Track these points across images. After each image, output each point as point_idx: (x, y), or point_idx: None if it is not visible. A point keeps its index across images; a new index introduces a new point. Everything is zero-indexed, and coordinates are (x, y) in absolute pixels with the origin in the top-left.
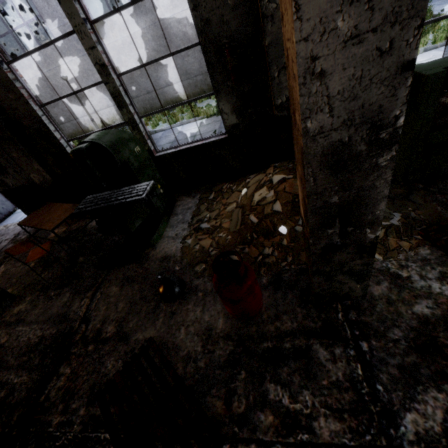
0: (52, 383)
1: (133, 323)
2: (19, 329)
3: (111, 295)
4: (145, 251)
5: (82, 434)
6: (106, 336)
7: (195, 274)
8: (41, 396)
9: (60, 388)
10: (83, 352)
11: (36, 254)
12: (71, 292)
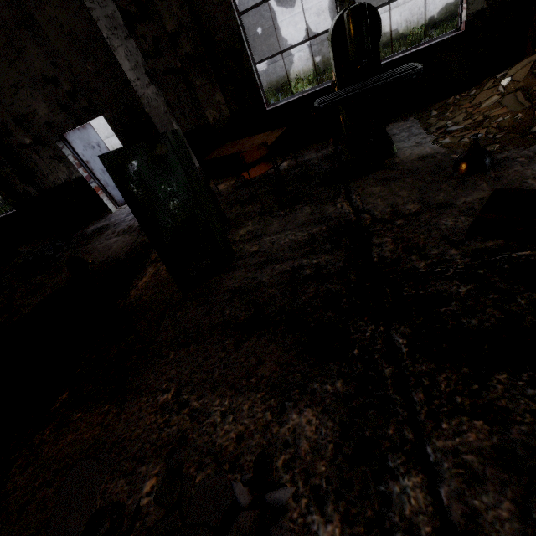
0: (376, 250)
1: (441, 196)
2: (266, 239)
3: (377, 192)
4: (384, 161)
5: (477, 261)
6: (411, 211)
7: (492, 152)
8: (372, 259)
9: (393, 249)
10: (392, 226)
11: (257, 171)
12: (310, 205)
